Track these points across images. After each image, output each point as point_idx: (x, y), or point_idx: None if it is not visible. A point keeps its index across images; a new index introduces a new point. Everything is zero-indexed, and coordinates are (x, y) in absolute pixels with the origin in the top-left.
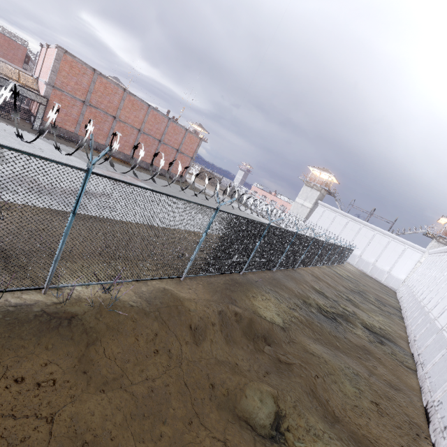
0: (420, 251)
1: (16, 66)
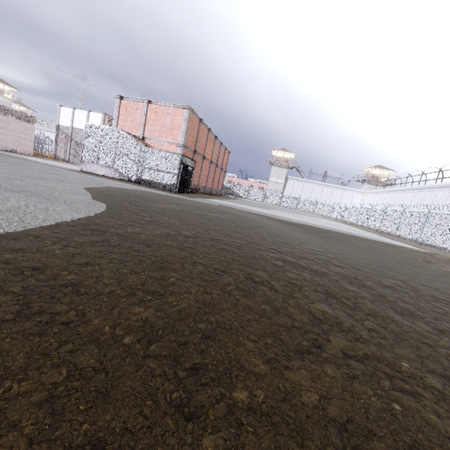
0: (361, 193)
1: None
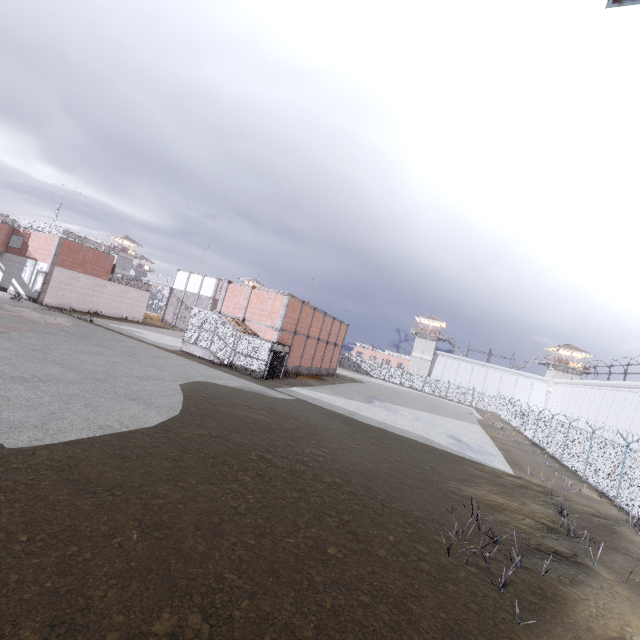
0: (545, 382)
1: (102, 279)
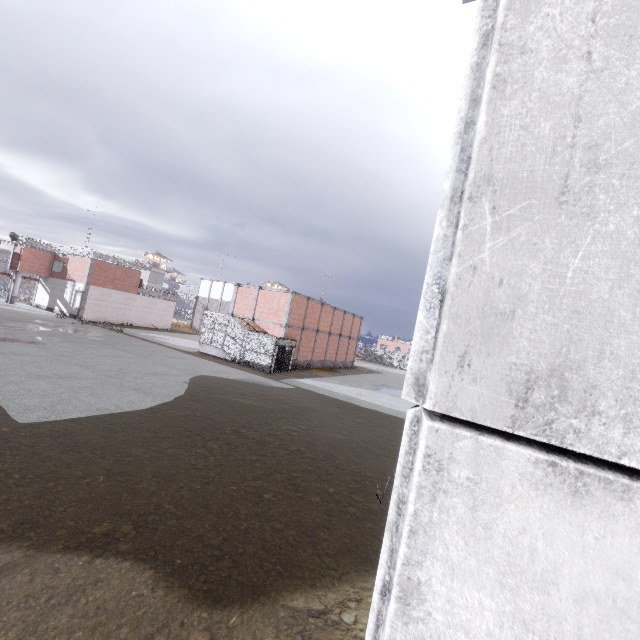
0: None
1: (131, 293)
